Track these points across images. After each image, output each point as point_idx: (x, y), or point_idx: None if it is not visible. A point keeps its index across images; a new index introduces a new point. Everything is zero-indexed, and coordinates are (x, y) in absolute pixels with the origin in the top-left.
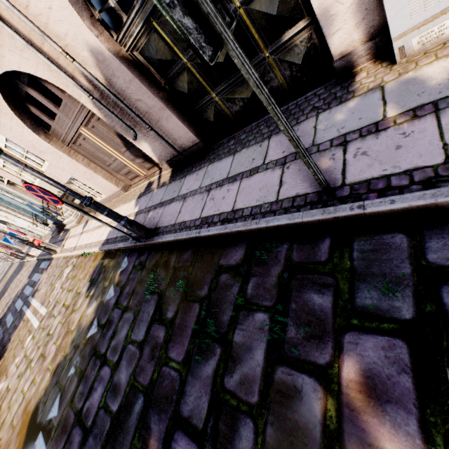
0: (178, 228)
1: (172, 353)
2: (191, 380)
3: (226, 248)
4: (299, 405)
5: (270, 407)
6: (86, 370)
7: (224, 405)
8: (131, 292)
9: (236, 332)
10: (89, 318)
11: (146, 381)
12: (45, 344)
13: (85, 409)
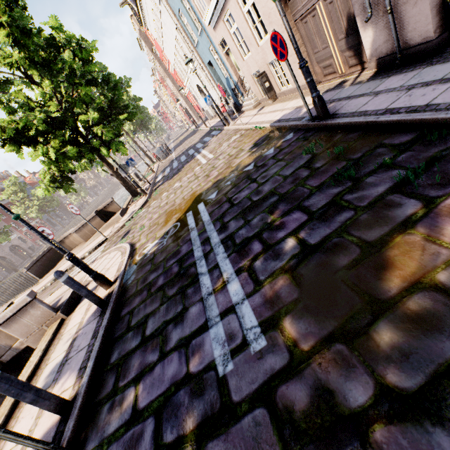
0: (357, 115)
1: (309, 182)
2: (318, 194)
3: (397, 133)
4: (395, 209)
5: (372, 208)
6: (239, 184)
7: (337, 205)
8: (289, 152)
9: (370, 177)
10: (248, 162)
11: (283, 191)
12: (210, 171)
13: (234, 197)
